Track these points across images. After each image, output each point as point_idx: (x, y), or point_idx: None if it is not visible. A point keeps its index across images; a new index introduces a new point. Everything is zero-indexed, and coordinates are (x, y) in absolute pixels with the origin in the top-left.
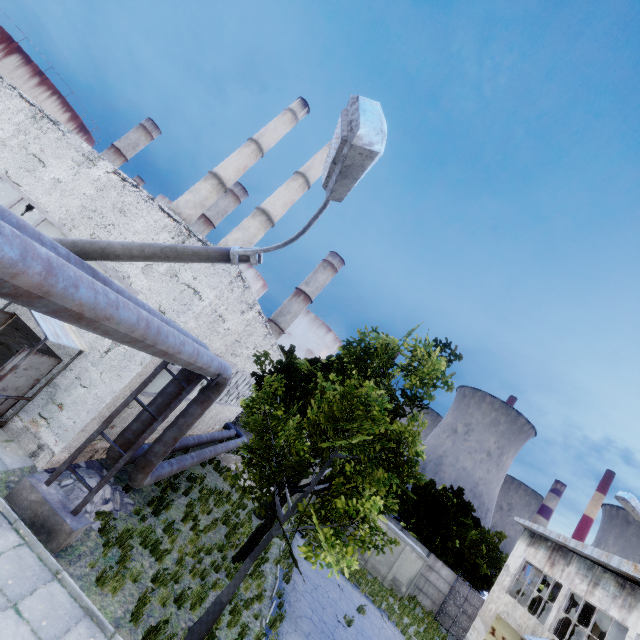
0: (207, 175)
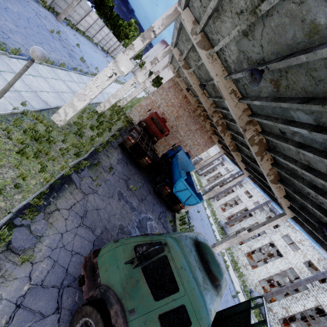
0: None
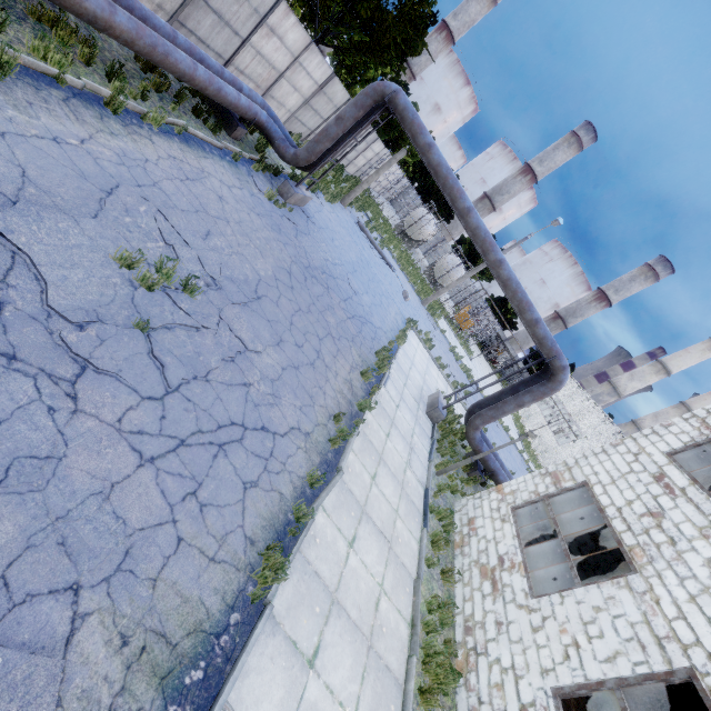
0: (660, 369)
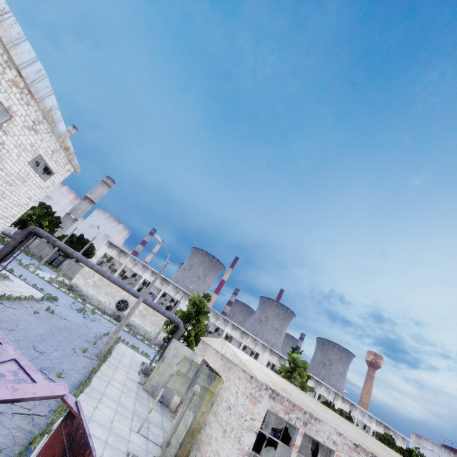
0: None
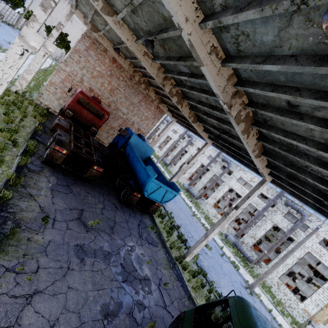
0: None
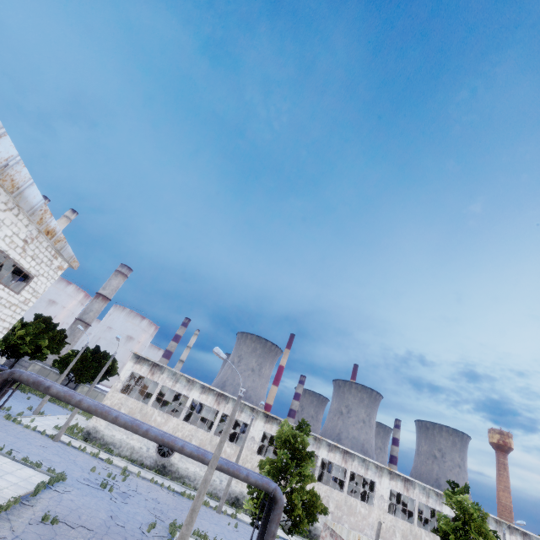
0: None
